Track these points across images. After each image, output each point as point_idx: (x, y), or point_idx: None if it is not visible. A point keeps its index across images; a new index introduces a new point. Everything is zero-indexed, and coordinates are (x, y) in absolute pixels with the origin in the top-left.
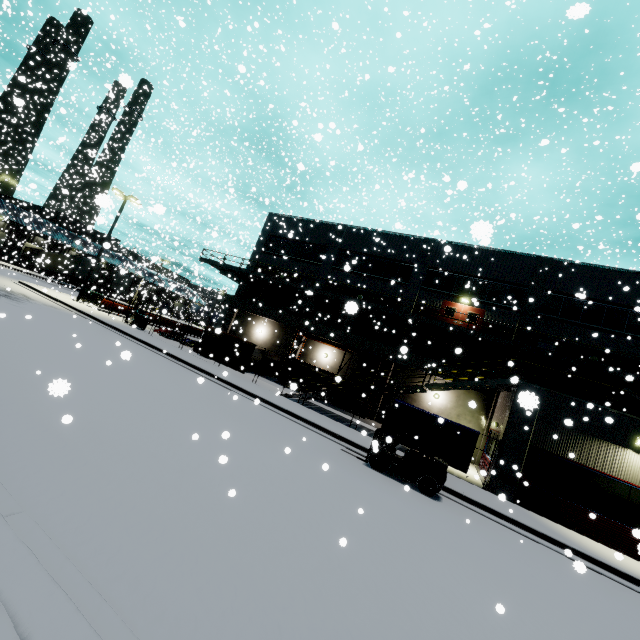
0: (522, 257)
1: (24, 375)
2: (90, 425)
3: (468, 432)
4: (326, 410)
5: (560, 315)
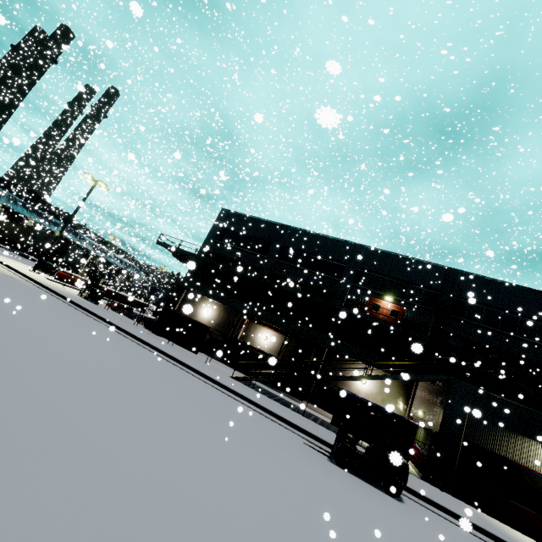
0: (434, 266)
1: (1, 368)
2: (84, 439)
3: (408, 423)
4: (270, 392)
5: (466, 317)
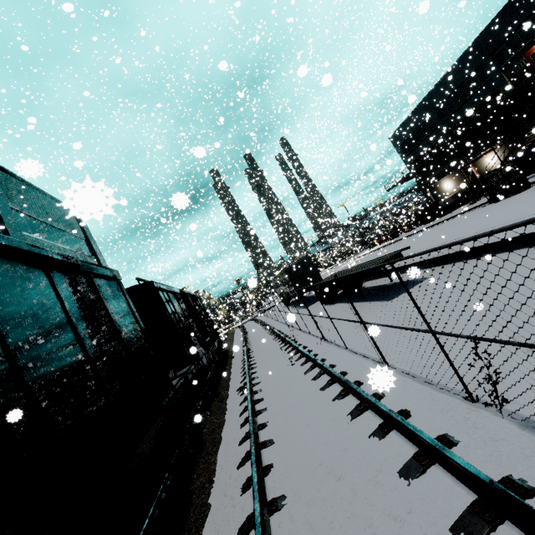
0: None
1: None
2: None
3: None
4: None
5: None
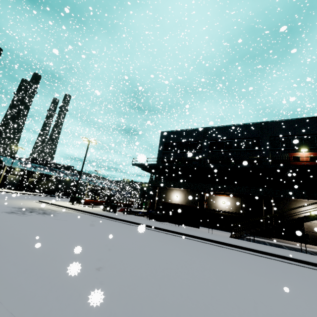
0: None
1: None
2: None
3: None
4: (257, 240)
5: None
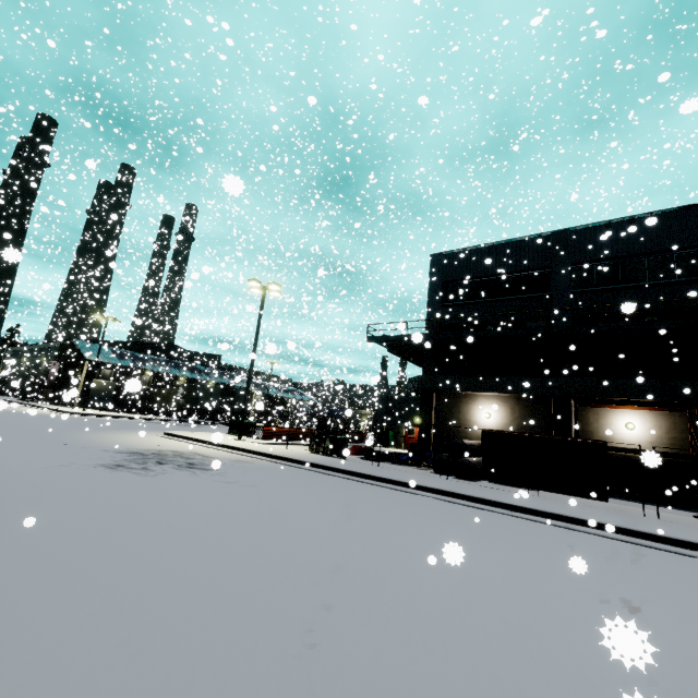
0: None
1: None
2: None
3: None
4: None
5: None
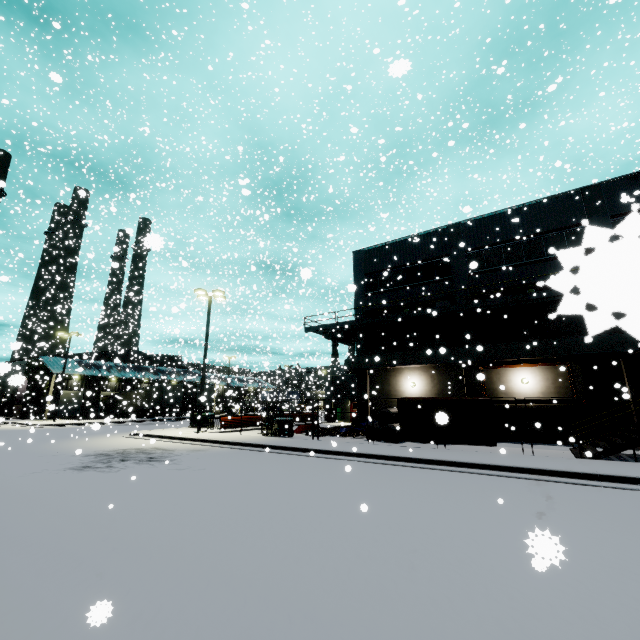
0: None
1: None
2: None
3: None
4: None
5: None
